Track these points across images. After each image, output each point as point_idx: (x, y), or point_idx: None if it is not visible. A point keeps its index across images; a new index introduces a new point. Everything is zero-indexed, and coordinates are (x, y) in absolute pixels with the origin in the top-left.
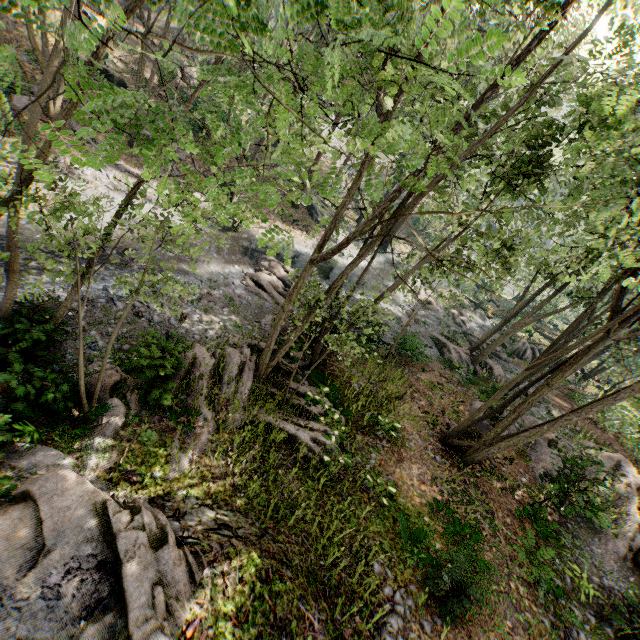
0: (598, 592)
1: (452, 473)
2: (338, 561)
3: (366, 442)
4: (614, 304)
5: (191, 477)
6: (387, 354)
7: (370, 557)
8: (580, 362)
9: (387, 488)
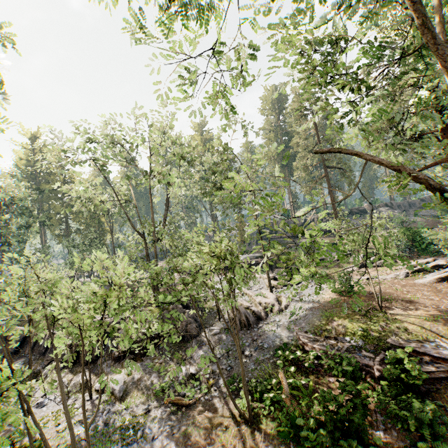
0: None
1: None
2: None
3: None
4: None
5: None
6: None
7: None
8: None
9: None
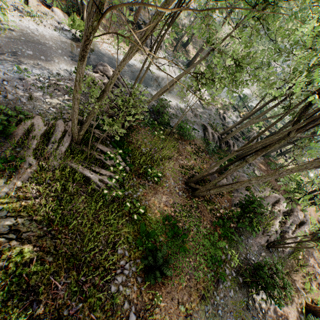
0: (243, 261)
1: (186, 201)
2: (96, 247)
3: (139, 182)
4: (300, 115)
5: (10, 198)
6: (169, 133)
7: (117, 245)
8: (267, 151)
9: (139, 210)
